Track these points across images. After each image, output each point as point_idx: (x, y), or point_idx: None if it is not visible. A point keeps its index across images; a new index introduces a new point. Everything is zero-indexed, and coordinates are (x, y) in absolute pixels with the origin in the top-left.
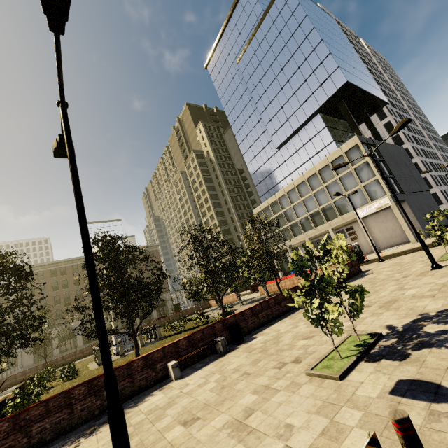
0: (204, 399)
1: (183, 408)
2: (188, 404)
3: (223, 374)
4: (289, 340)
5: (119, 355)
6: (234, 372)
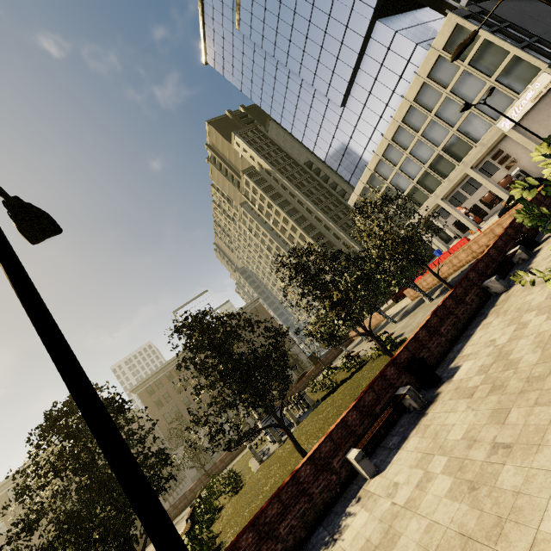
0: (451, 521)
1: (419, 548)
2: (426, 537)
3: (451, 455)
4: (534, 354)
5: (276, 443)
6: (470, 445)
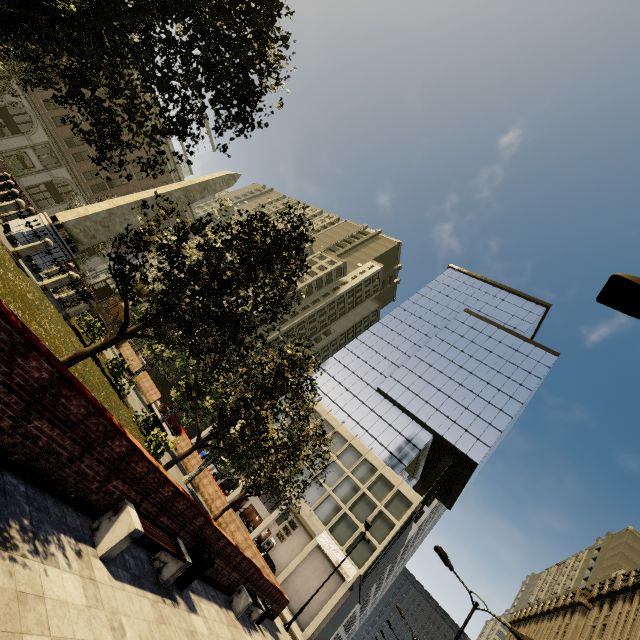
0: None
1: None
2: None
3: None
4: None
5: (9, 242)
6: None
